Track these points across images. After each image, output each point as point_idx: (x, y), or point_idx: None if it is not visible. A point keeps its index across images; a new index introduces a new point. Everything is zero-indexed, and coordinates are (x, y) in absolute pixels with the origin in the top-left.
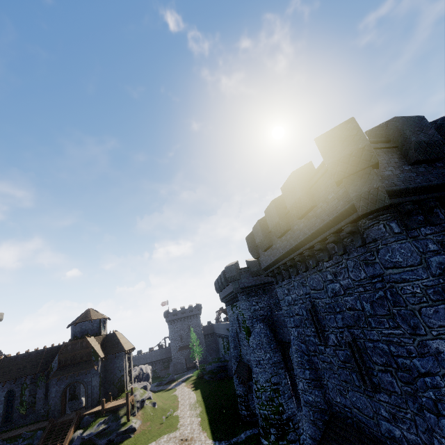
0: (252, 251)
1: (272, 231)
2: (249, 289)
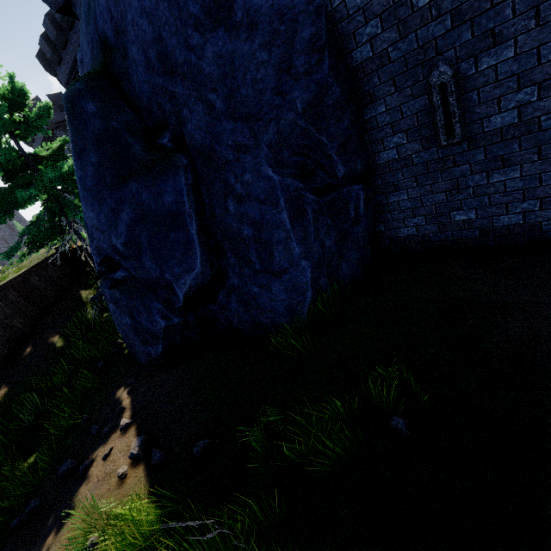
0: (48, 69)
1: (57, 44)
2: (64, 124)
